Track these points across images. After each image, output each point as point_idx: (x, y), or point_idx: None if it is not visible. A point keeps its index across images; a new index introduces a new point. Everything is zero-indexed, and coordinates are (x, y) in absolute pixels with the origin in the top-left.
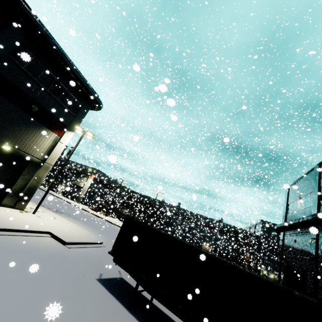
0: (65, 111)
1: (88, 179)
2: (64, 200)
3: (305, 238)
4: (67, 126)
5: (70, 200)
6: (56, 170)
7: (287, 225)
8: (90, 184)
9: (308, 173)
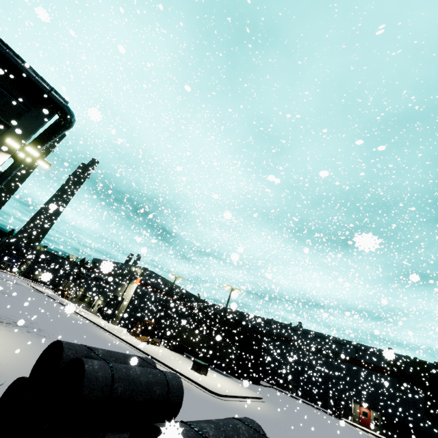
0: None
1: (132, 285)
2: (85, 319)
3: None
4: None
5: (103, 320)
6: (94, 277)
7: None
8: (133, 292)
9: None
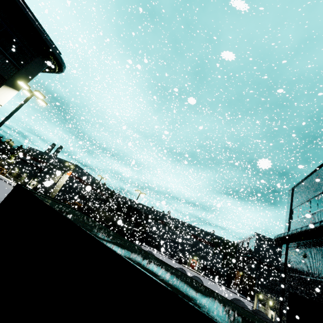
0: (3, 58)
1: (65, 175)
2: None
3: (321, 252)
4: (5, 80)
5: None
6: (30, 163)
7: (294, 234)
8: (66, 180)
9: (321, 166)
